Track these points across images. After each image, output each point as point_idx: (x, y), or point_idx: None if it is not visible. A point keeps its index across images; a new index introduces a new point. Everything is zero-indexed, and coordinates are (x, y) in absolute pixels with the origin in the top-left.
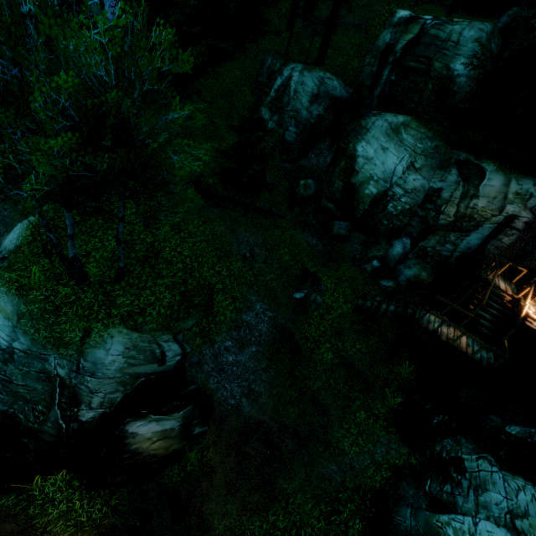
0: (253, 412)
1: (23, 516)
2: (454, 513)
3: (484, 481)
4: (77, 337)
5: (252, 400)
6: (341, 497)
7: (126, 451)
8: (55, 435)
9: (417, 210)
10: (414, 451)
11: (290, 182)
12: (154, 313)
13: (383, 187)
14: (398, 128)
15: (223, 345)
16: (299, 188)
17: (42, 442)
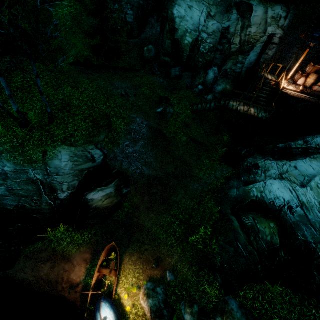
0: (150, 172)
1: (50, 248)
2: (255, 183)
3: (268, 168)
4: (40, 157)
5: (148, 166)
6: (203, 195)
7: (91, 209)
8: (50, 208)
9: (218, 47)
10: (235, 169)
11: (138, 51)
12: (79, 135)
13: (195, 36)
14: None
15: (124, 144)
16: (145, 52)
17: (44, 214)
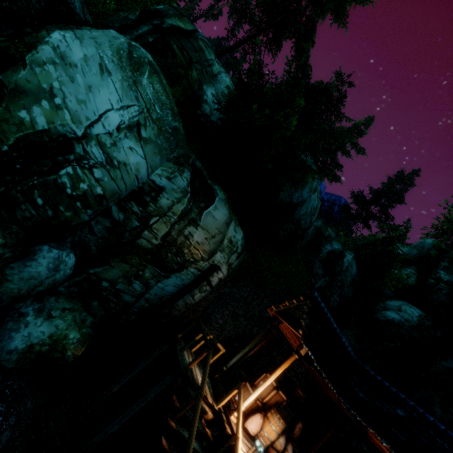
0: None
1: None
2: None
3: None
4: None
5: None
6: None
7: None
8: None
9: (113, 208)
10: None
11: None
12: None
13: (69, 129)
14: (139, 62)
15: None
16: None
17: None
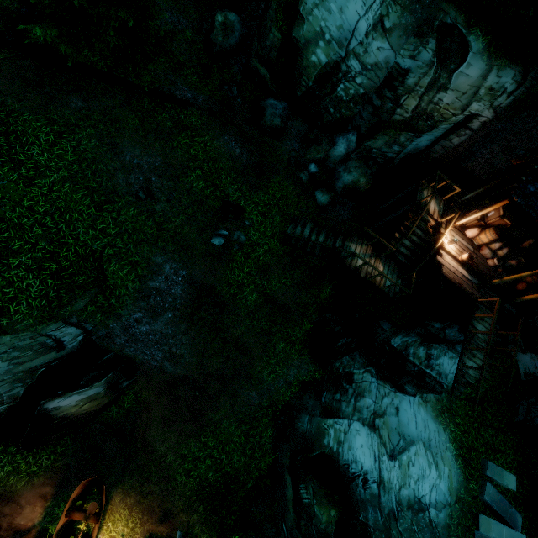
0: (177, 371)
1: None
2: (337, 418)
3: (364, 390)
4: None
5: (175, 363)
6: (258, 416)
7: (55, 419)
8: None
9: (373, 96)
10: (319, 368)
11: (201, 13)
12: (22, 309)
13: (335, 54)
14: None
15: (132, 318)
16: (215, 32)
17: None
